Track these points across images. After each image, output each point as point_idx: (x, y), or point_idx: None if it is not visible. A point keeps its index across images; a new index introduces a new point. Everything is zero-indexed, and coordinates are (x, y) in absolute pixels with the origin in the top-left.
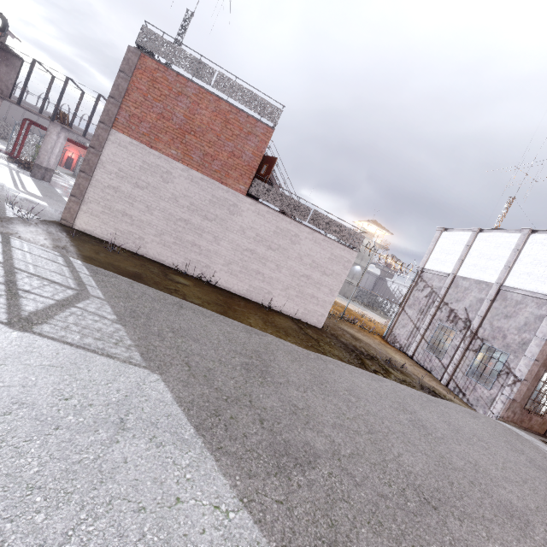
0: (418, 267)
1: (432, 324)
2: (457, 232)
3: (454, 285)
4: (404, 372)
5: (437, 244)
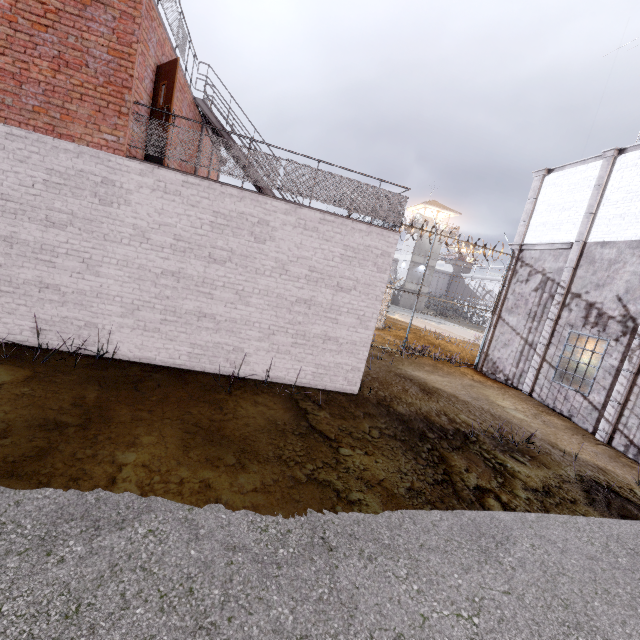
0: (512, 244)
1: (557, 334)
2: (573, 169)
3: (585, 259)
4: (536, 451)
5: (538, 199)
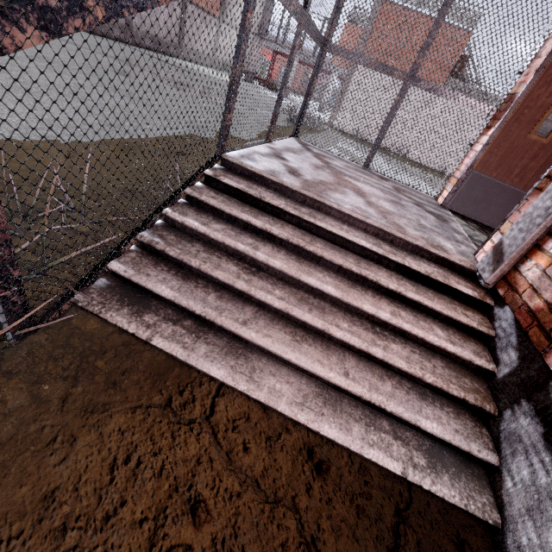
0: None
1: None
2: None
3: None
4: None
5: None
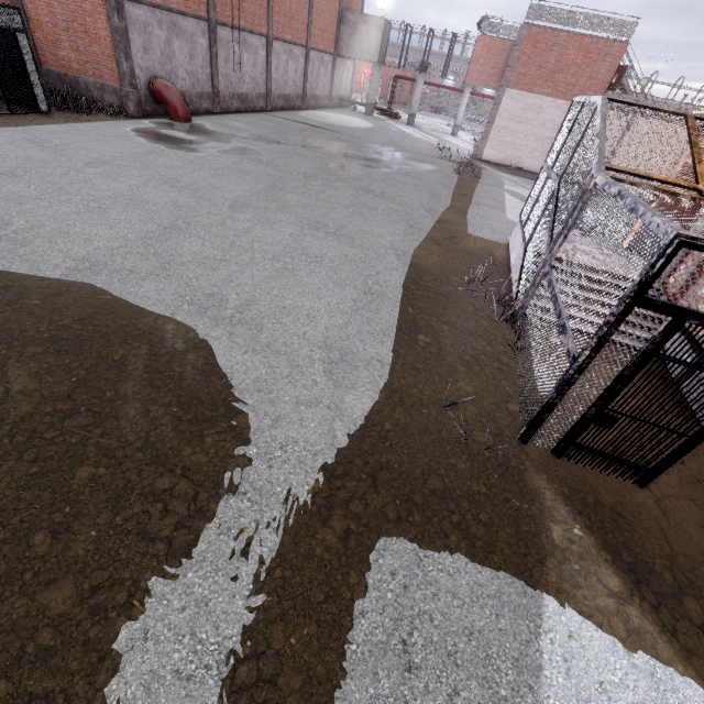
0: None
1: None
2: None
3: None
4: None
5: None
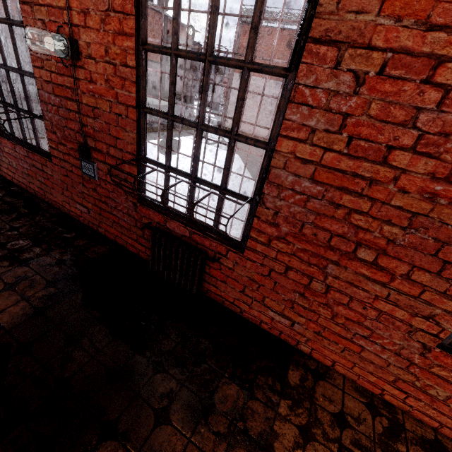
0: None
1: None
2: None
3: None
4: None
5: None
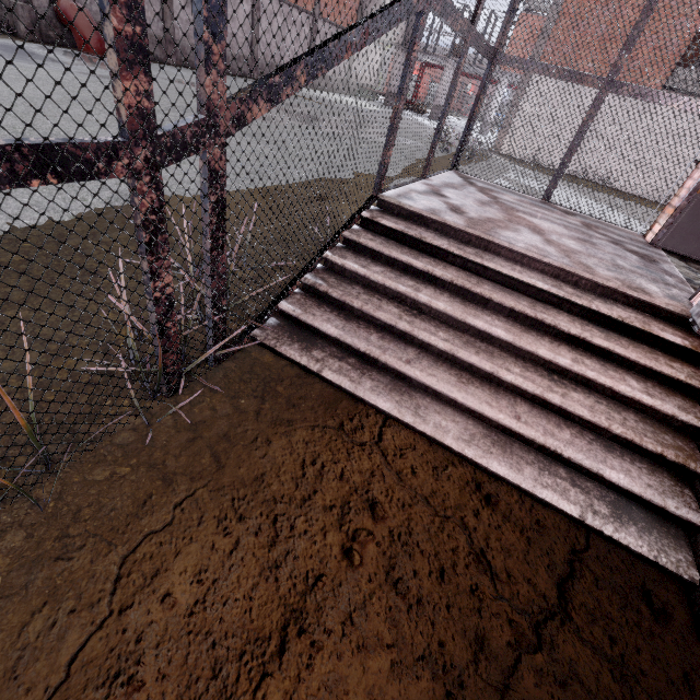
0: None
1: None
2: None
3: None
4: None
5: None
